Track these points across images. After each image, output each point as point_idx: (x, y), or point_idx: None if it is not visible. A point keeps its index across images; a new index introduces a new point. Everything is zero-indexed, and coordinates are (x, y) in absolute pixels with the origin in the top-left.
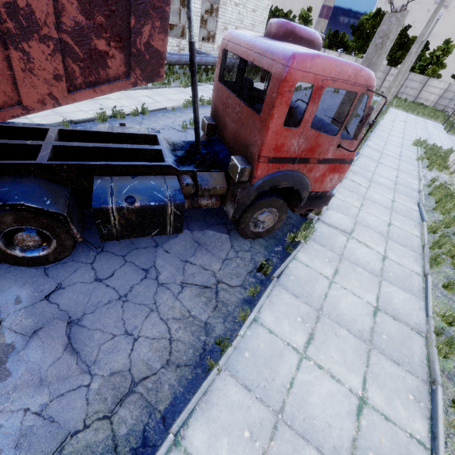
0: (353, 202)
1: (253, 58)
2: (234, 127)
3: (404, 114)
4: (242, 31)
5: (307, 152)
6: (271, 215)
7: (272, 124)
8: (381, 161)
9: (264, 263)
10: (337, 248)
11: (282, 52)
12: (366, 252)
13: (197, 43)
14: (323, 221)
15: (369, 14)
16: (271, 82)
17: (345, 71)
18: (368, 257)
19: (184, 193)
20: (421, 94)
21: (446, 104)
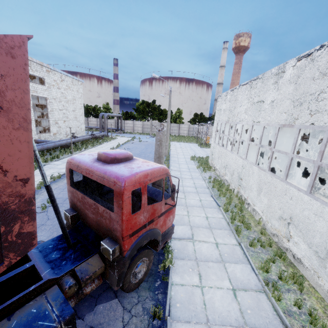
0: (183, 212)
1: (96, 178)
2: (94, 217)
3: (178, 144)
4: (80, 157)
5: (151, 217)
6: (144, 263)
7: (125, 217)
8: (182, 177)
9: (155, 310)
10: (191, 255)
11: (116, 178)
12: (206, 246)
13: (36, 135)
14: (174, 238)
15: (139, 102)
16: (115, 194)
17: (153, 173)
18: (209, 250)
19: (68, 295)
20: (180, 131)
21: (192, 133)
